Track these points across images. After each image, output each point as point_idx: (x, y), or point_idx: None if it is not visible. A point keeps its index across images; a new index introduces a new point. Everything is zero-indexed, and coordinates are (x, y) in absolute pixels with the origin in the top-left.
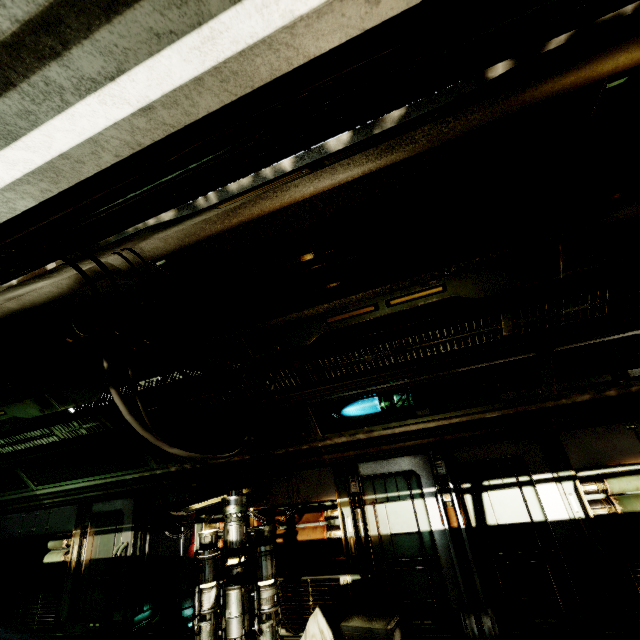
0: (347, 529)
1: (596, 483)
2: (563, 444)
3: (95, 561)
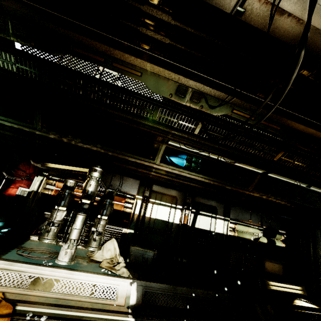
0: (136, 210)
1: (234, 224)
2: (230, 209)
3: None
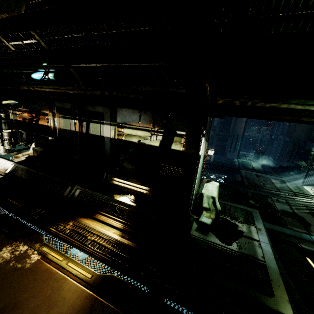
0: (51, 124)
1: (121, 129)
2: (117, 112)
3: None
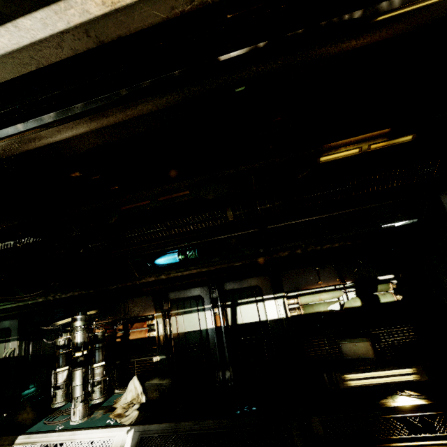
0: (159, 331)
1: (294, 299)
2: (281, 279)
3: None
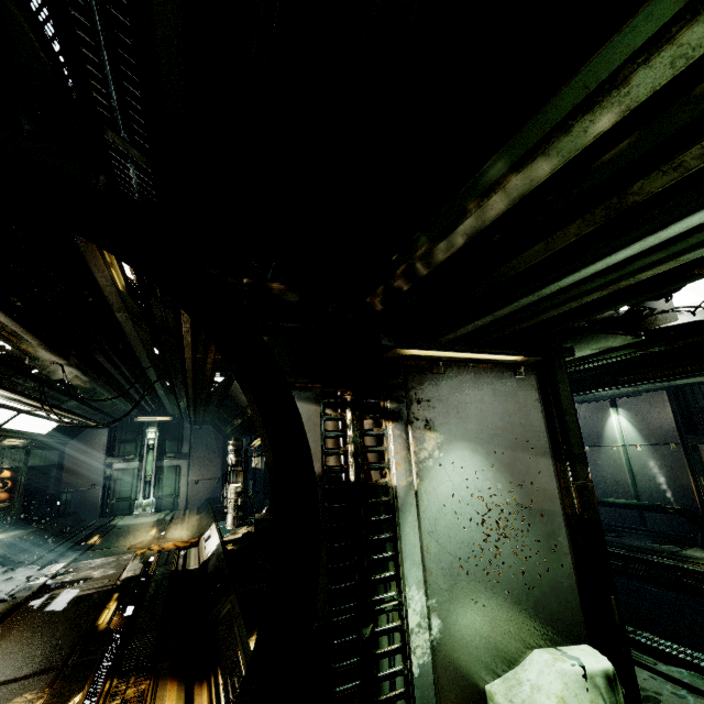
0: None
1: None
2: None
3: (257, 469)
